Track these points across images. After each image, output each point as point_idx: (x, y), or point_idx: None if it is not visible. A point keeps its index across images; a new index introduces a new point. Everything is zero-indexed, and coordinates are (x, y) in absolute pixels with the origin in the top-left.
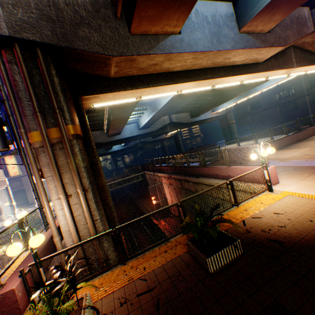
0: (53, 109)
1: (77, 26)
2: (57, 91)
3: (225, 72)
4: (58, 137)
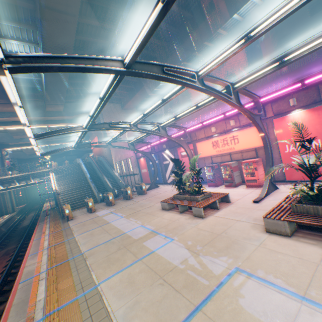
0: None
1: (3, 138)
2: None
3: (50, 142)
4: None
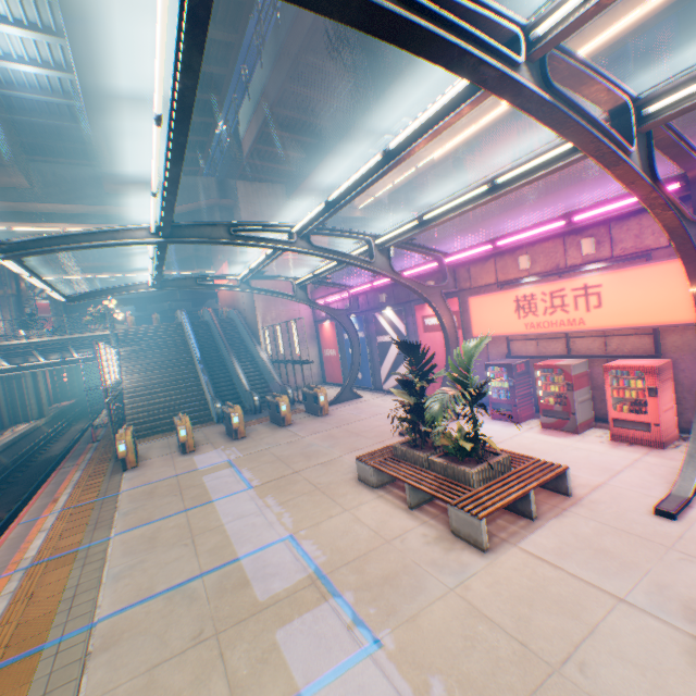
0: (5, 283)
1: None
2: (8, 276)
3: (127, 269)
4: (5, 294)
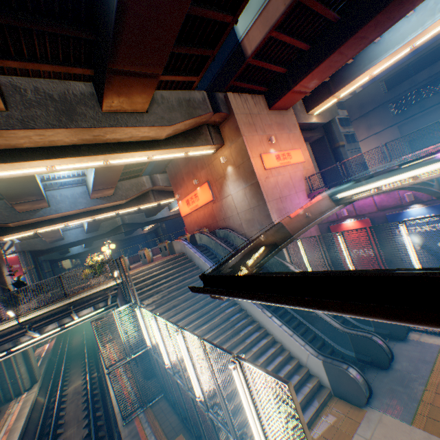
0: None
1: None
2: None
3: (95, 212)
4: None
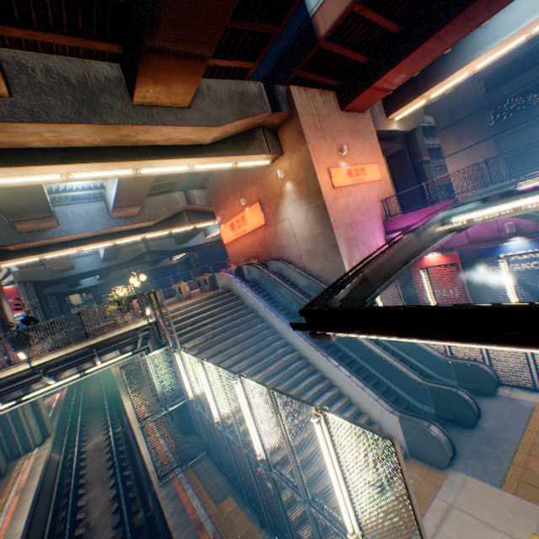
0: None
1: None
2: None
3: (116, 236)
4: None
